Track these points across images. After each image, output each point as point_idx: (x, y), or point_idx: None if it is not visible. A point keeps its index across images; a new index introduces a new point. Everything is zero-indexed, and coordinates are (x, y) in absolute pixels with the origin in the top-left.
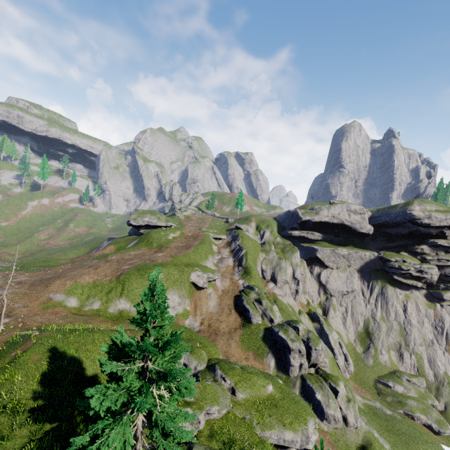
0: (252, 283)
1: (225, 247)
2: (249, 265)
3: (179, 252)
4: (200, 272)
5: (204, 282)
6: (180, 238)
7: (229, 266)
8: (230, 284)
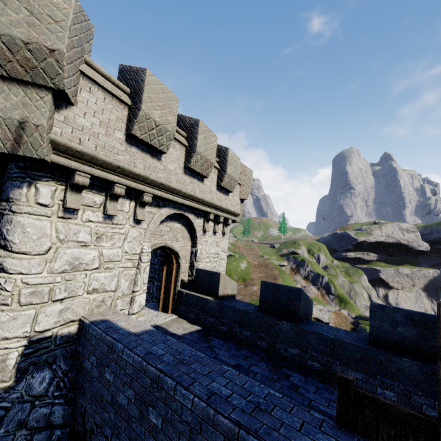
0: (356, 312)
1: (293, 274)
2: (340, 292)
3: None
4: (321, 305)
5: (328, 316)
6: (250, 267)
7: (318, 295)
8: (335, 316)
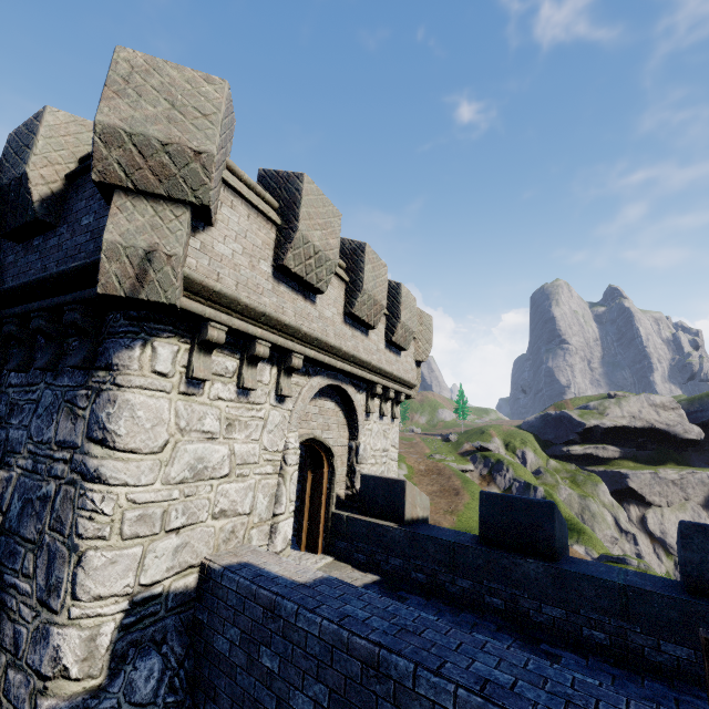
0: (599, 549)
1: (484, 485)
2: (568, 515)
3: (453, 503)
4: None
5: None
6: (414, 475)
7: None
8: None
